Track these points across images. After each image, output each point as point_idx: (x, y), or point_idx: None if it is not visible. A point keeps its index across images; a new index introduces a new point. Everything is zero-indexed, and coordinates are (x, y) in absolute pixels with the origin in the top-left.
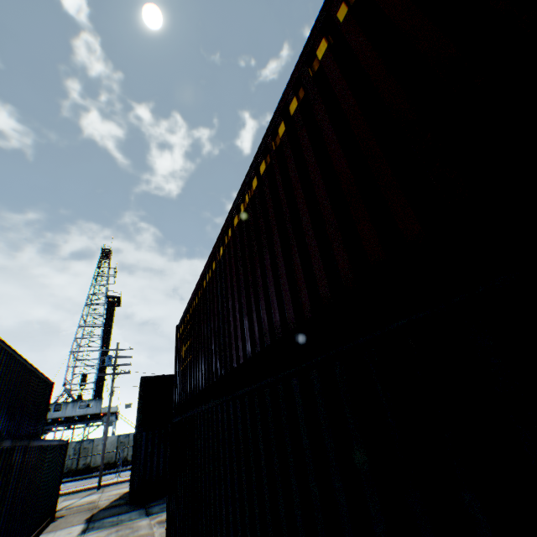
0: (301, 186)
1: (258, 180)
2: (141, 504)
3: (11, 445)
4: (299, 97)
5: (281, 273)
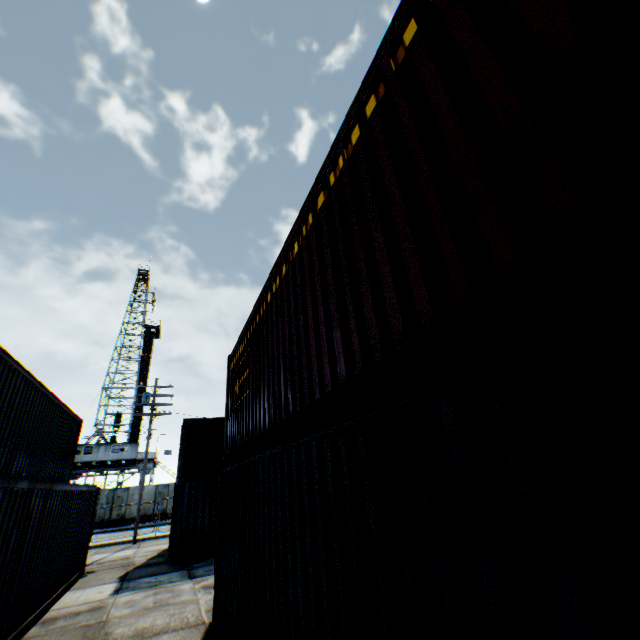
0: (452, 104)
1: (360, 130)
2: (183, 564)
3: (28, 488)
4: None
5: (406, 252)
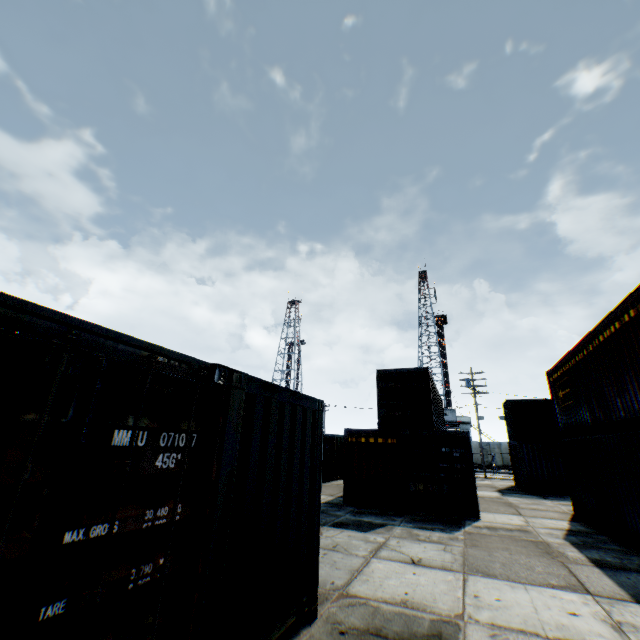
0: (639, 357)
1: (612, 329)
2: (534, 494)
3: None
4: (633, 311)
5: (634, 388)
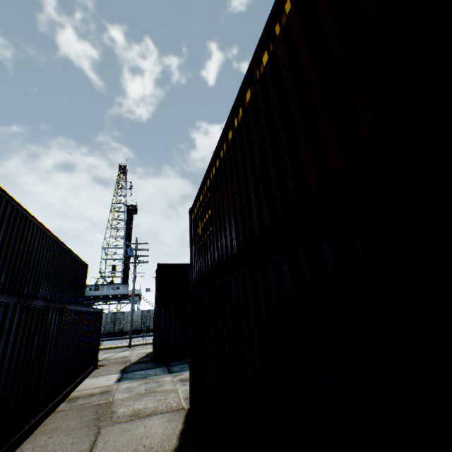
0: None
1: None
2: (163, 363)
3: (44, 306)
4: None
5: None
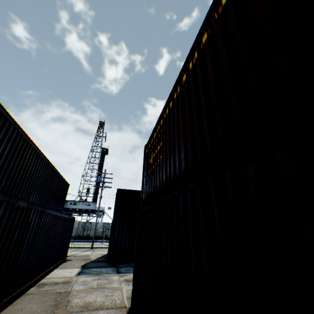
0: None
1: None
2: (114, 264)
3: (27, 206)
4: None
5: None
